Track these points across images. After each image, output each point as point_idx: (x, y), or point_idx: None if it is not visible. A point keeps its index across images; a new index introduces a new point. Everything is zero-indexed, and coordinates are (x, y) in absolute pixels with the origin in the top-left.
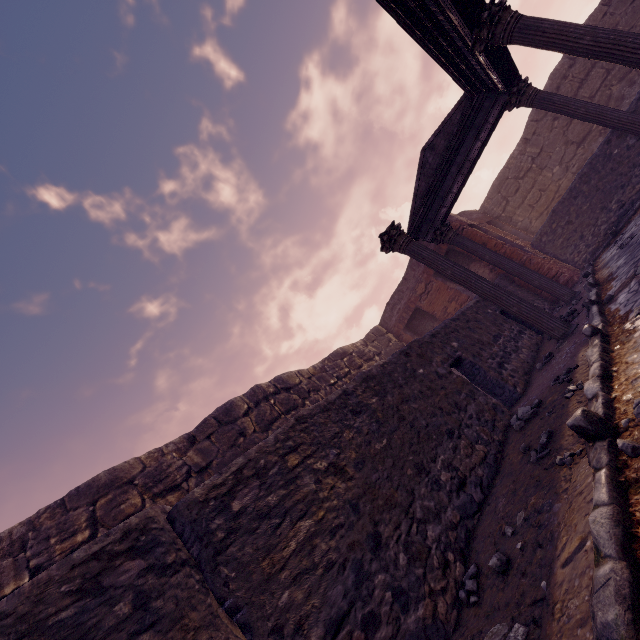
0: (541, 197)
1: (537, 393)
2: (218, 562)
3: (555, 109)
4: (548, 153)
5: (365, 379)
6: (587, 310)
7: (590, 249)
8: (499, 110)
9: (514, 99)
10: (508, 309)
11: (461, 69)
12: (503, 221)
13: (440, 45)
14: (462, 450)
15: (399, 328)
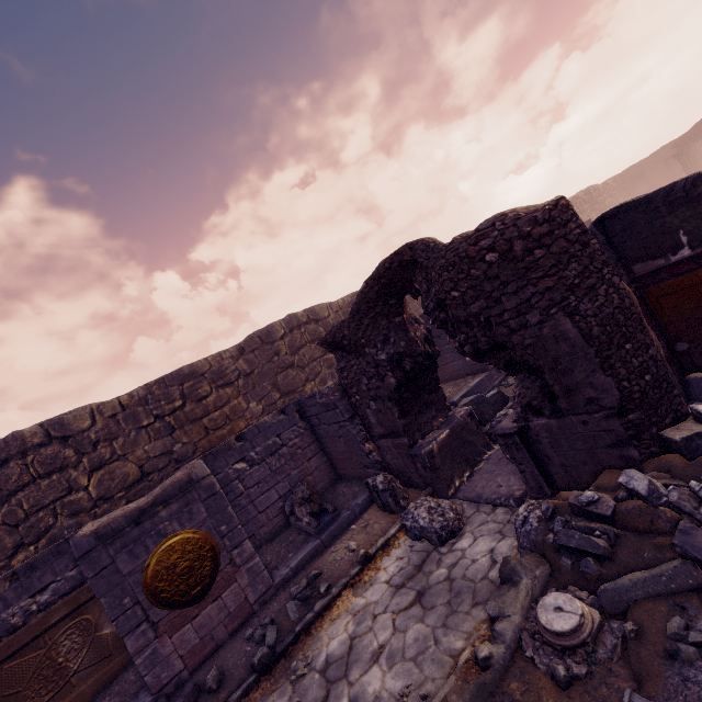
0: None
1: None
2: None
3: None
4: None
5: None
6: None
7: None
8: None
9: None
10: None
11: None
12: None
13: None
14: None
15: (626, 180)
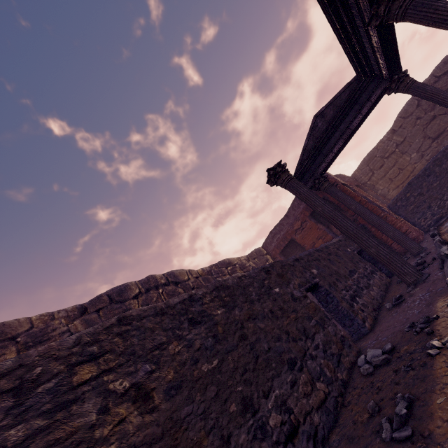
0: (399, 174)
1: (388, 335)
2: None
3: (427, 96)
4: (409, 142)
5: (218, 288)
6: (441, 262)
7: (435, 217)
8: (380, 92)
9: (394, 85)
10: (367, 249)
11: (355, 50)
12: (368, 187)
13: (342, 20)
14: (301, 386)
15: (276, 252)
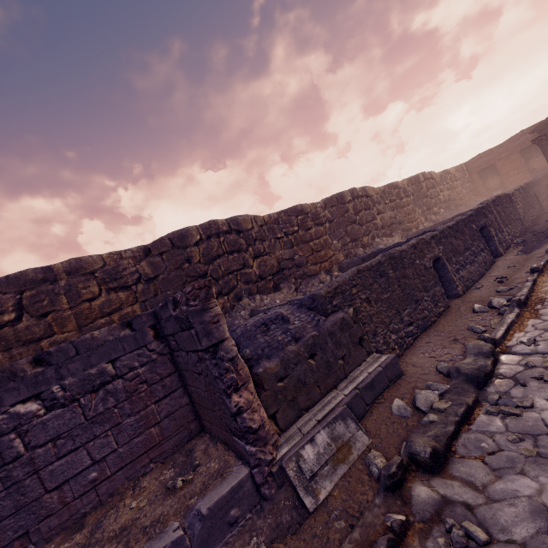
0: None
1: None
2: (513, 204)
3: None
4: None
5: (521, 188)
6: None
7: None
8: None
9: None
10: None
11: None
12: None
13: None
14: (534, 212)
15: (474, 171)
